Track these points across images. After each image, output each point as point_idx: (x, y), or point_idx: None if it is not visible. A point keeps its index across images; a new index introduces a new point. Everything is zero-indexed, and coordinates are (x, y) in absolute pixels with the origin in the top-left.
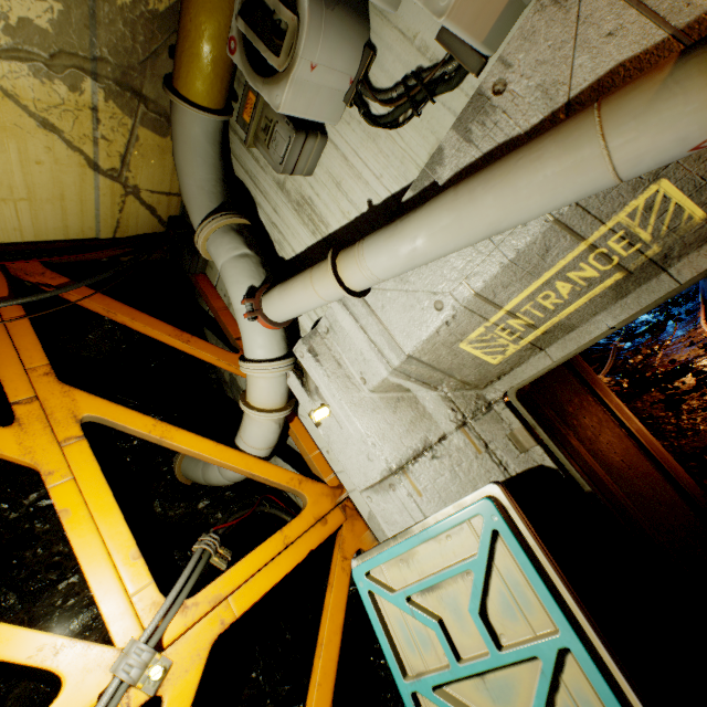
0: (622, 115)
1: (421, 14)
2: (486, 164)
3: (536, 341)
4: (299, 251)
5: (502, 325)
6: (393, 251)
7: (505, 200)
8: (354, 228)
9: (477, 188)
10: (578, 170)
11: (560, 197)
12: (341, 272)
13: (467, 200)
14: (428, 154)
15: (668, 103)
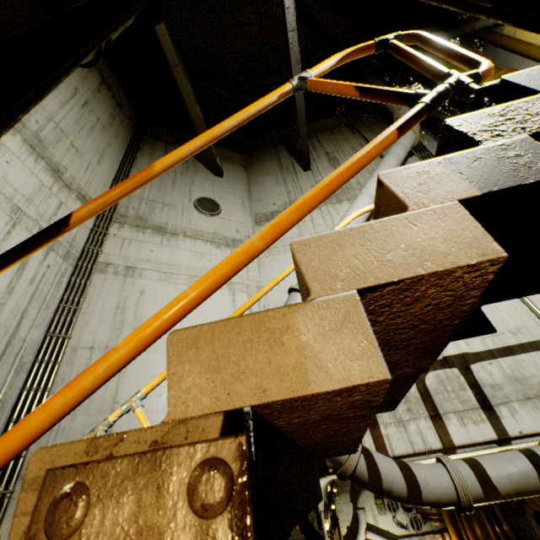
0: None
1: (404, 517)
2: None
3: None
4: (369, 522)
5: None
6: None
7: None
8: (384, 530)
9: None
10: None
11: None
12: None
13: None
14: (400, 533)
15: None
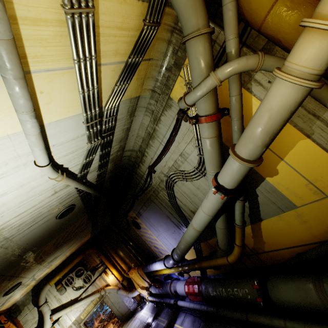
0: (96, 294)
1: (81, 281)
2: (87, 296)
3: (87, 314)
4: (55, 307)
5: (85, 312)
6: (79, 304)
7: (90, 299)
8: (68, 302)
9: (88, 298)
10: (94, 297)
11: (93, 299)
12: (72, 307)
13: (87, 299)
14: (80, 293)
15: (98, 294)
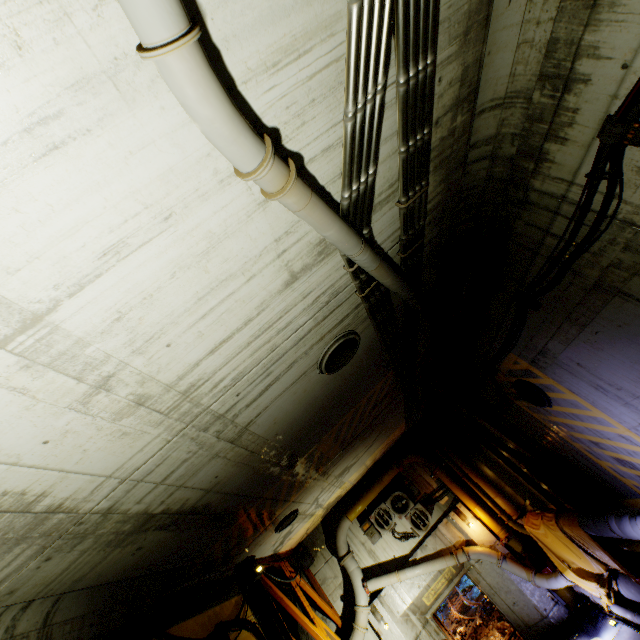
0: (447, 559)
1: (406, 522)
2: (426, 557)
3: (436, 597)
4: (367, 565)
5: (430, 592)
6: (414, 572)
7: (434, 566)
8: (389, 561)
9: (430, 563)
10: (443, 564)
11: (441, 567)
12: (400, 576)
13: (428, 565)
14: (409, 548)
15: (451, 559)
